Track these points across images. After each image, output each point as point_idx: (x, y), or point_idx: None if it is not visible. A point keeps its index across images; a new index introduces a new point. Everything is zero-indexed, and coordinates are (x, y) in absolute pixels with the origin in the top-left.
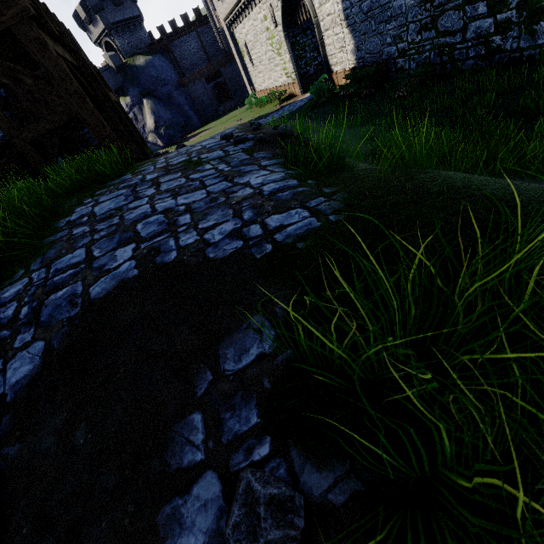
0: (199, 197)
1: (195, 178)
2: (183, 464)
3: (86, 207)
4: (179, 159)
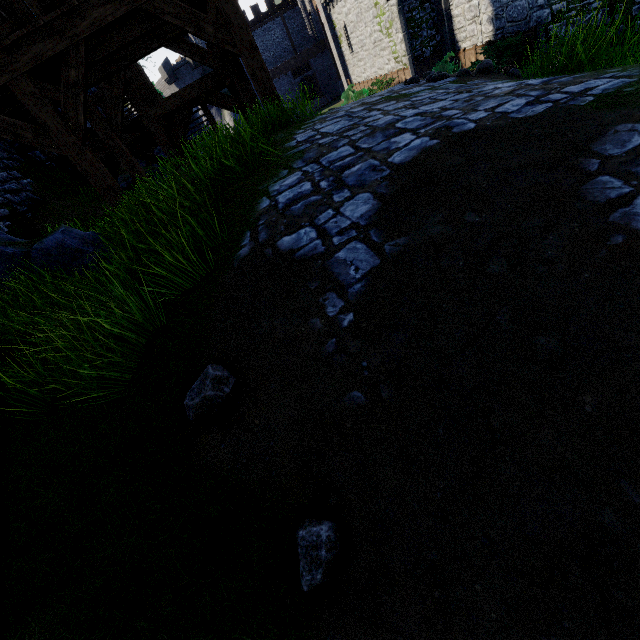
0: (446, 104)
1: (419, 99)
2: (611, 197)
3: (306, 133)
4: (373, 99)
